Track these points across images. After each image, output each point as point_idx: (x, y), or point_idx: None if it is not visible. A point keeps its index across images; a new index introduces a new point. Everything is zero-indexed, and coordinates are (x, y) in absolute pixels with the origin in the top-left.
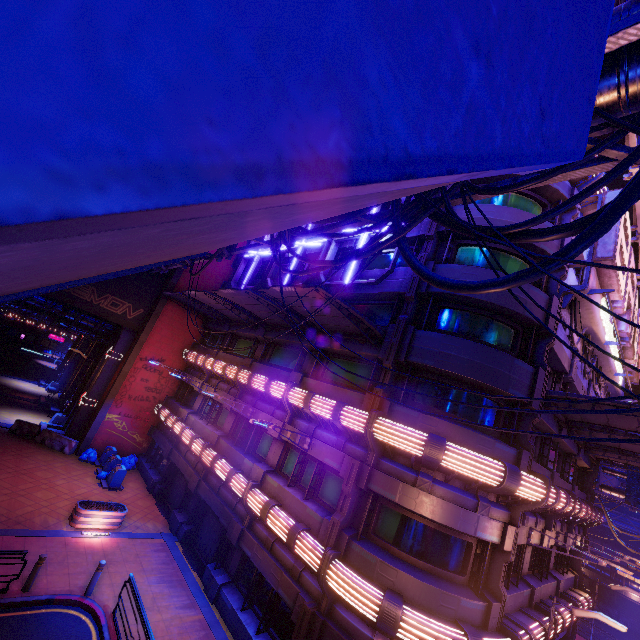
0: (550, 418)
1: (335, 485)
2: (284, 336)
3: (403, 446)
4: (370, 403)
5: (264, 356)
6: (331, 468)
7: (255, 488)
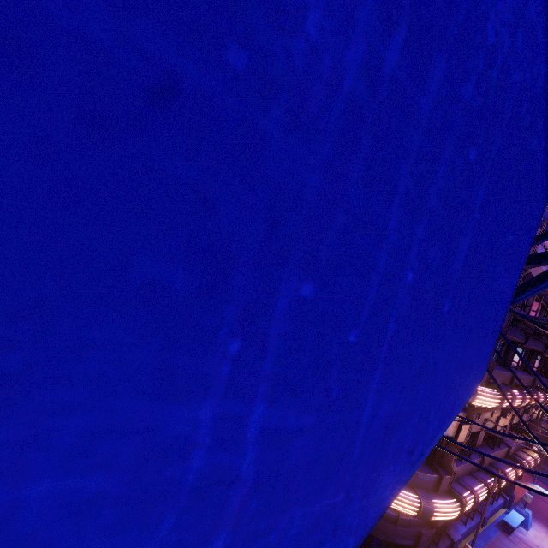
0: (517, 332)
1: None
2: None
3: None
4: None
5: None
6: None
7: None
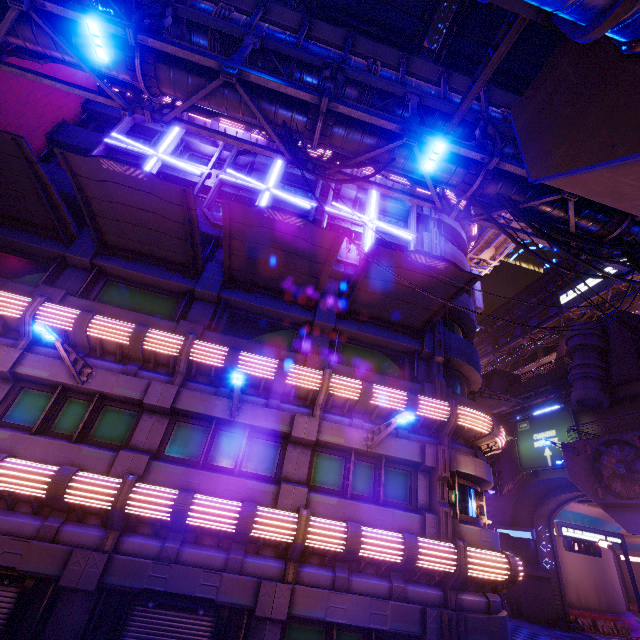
0: None
1: (398, 480)
2: (269, 303)
3: (480, 427)
4: (438, 392)
5: (217, 324)
6: (392, 463)
7: (310, 516)
